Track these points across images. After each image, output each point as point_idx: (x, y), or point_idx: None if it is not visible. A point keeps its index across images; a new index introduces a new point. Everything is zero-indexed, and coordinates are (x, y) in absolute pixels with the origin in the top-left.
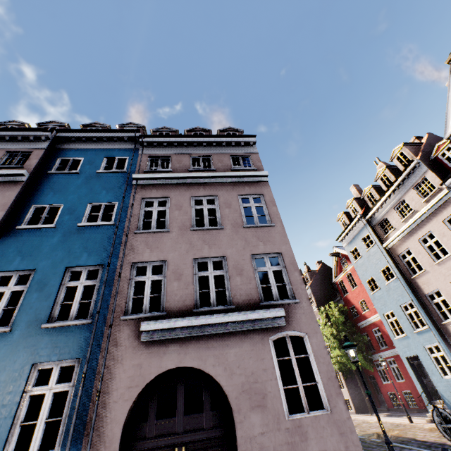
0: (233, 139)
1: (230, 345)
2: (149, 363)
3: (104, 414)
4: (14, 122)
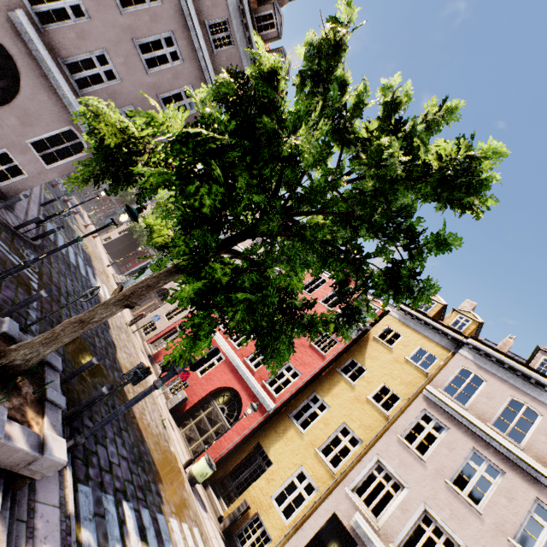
0: None
1: (50, 96)
2: None
3: None
4: None
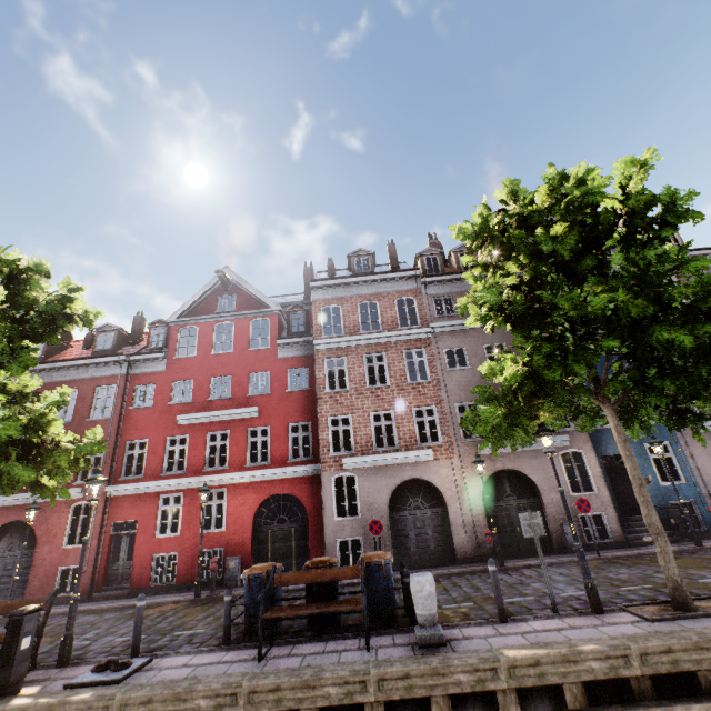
0: (691, 253)
1: None
2: (709, 444)
3: (699, 467)
4: (464, 247)
